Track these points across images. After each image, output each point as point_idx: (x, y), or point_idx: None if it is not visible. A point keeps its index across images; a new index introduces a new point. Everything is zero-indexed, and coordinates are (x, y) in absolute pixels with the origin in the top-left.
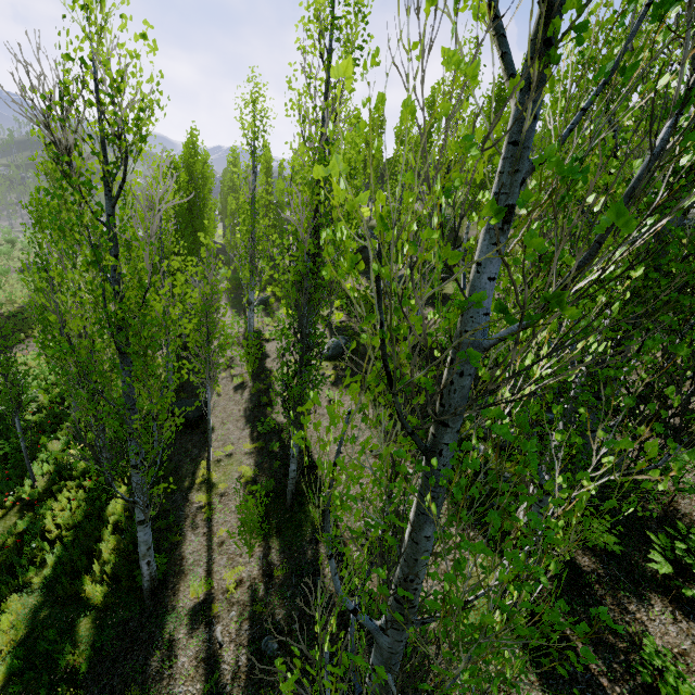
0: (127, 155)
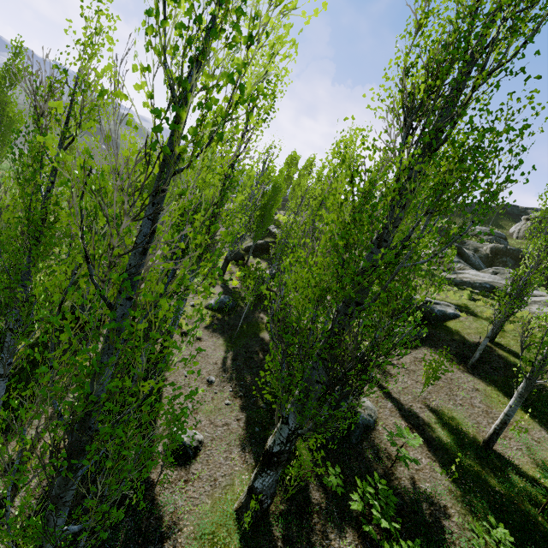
0: (80, 127)
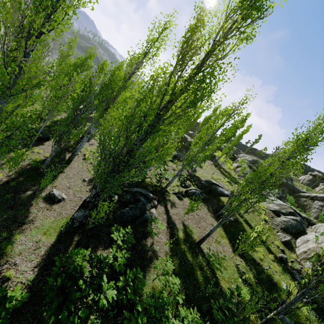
0: None
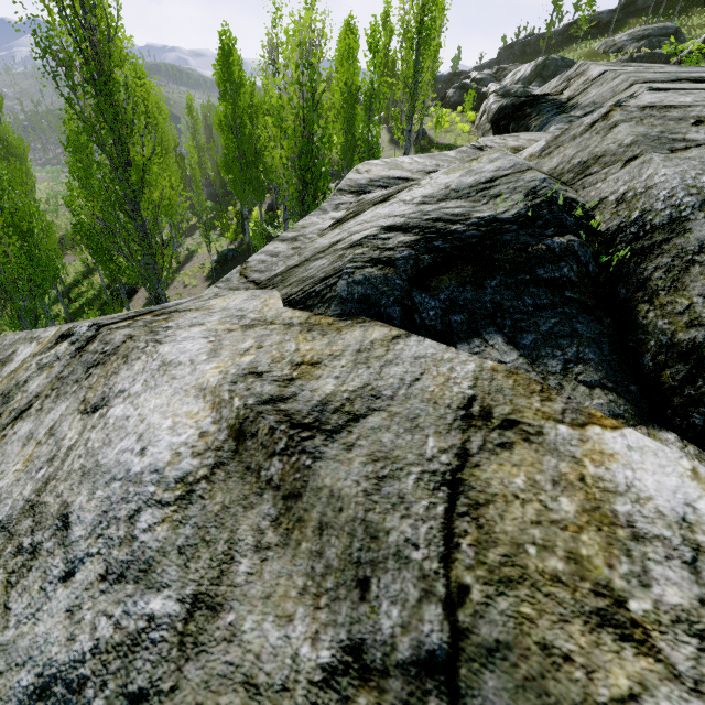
0: None
